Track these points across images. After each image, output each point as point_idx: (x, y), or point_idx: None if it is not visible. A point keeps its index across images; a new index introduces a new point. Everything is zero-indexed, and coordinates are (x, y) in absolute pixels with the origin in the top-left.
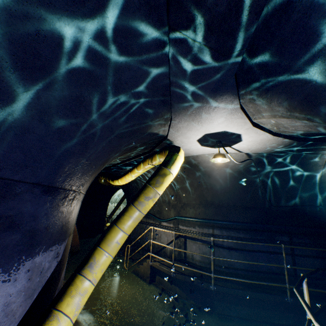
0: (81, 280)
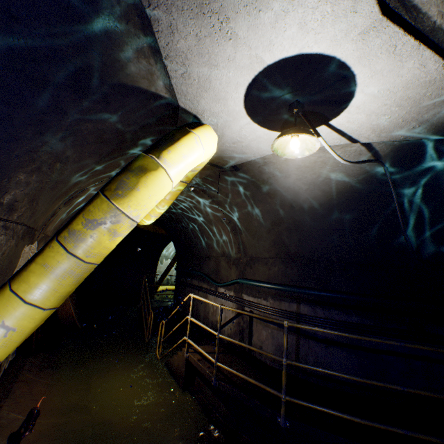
0: None
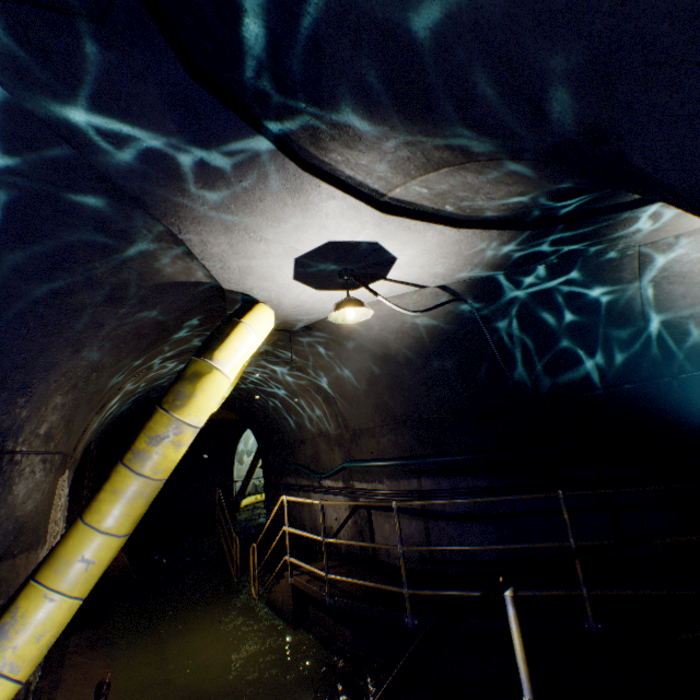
0: None
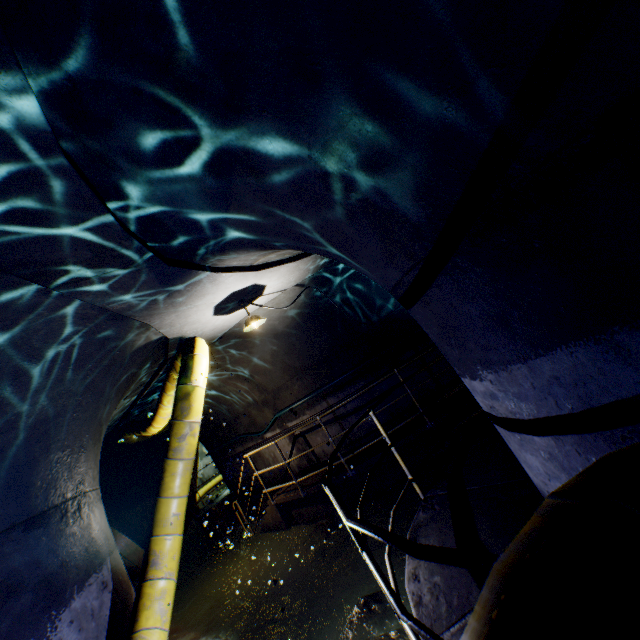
0: (151, 586)
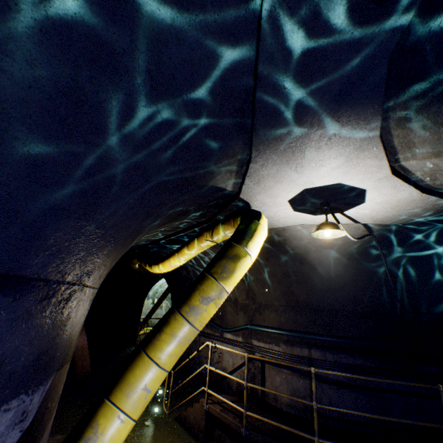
0: None
